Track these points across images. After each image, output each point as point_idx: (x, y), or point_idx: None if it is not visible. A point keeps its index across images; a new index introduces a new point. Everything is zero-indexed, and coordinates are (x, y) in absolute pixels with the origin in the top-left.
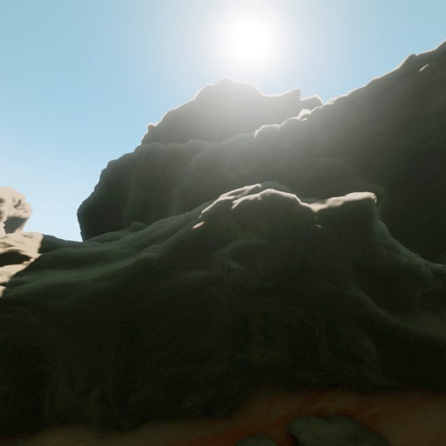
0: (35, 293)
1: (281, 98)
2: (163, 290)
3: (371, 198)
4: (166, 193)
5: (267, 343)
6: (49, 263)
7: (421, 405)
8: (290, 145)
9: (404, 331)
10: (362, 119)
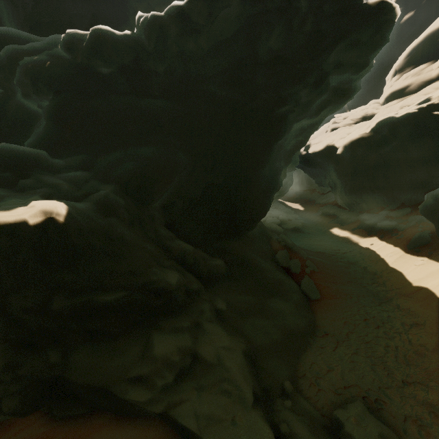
0: None
1: None
2: None
3: (27, 223)
4: None
5: None
6: None
7: (95, 433)
8: (109, 73)
9: (69, 380)
10: (202, 49)
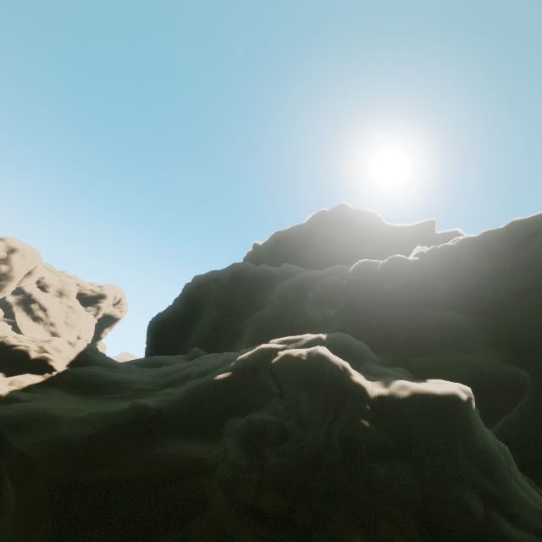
0: (11, 418)
1: (409, 228)
2: (135, 462)
3: (458, 396)
4: (242, 320)
5: None
6: (67, 382)
7: None
8: (394, 288)
9: None
10: (501, 267)
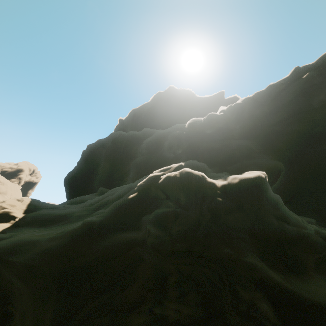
0: (5, 249)
1: (210, 98)
2: (98, 250)
3: (261, 176)
4: (125, 166)
5: (181, 300)
6: (28, 222)
7: None
8: (212, 132)
9: (298, 296)
10: (264, 112)
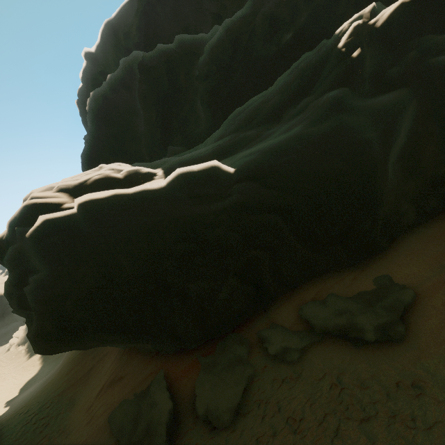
0: (261, 157)
1: None
2: (388, 109)
3: None
4: (183, 107)
5: None
6: None
7: None
8: None
9: None
10: None
